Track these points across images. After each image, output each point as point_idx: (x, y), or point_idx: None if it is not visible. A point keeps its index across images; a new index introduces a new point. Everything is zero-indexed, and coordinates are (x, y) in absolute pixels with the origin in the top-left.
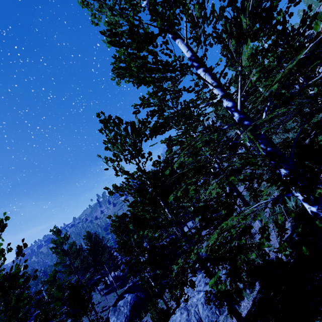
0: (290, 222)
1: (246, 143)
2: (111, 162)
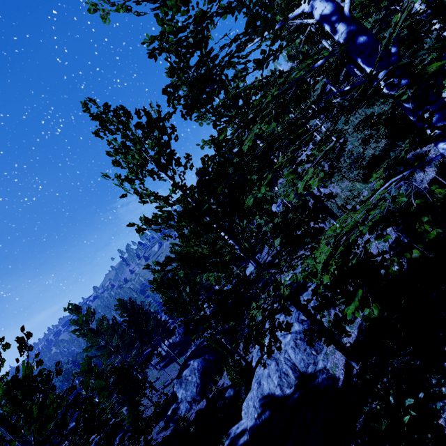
0: None
1: (314, 135)
2: (128, 182)
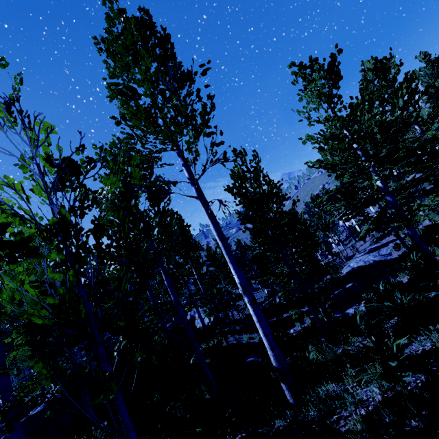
0: None
1: None
2: None
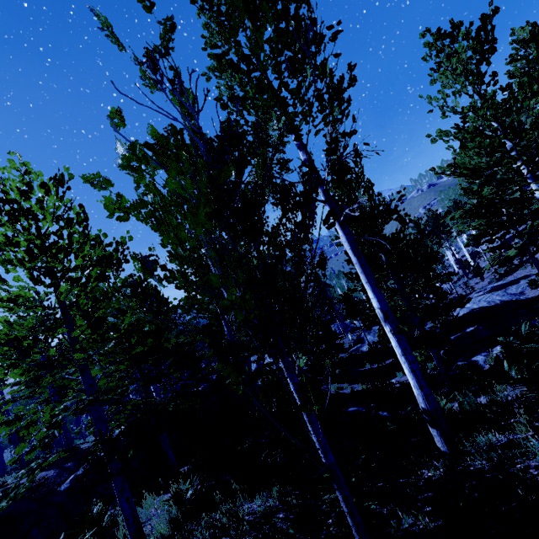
0: None
1: None
2: None
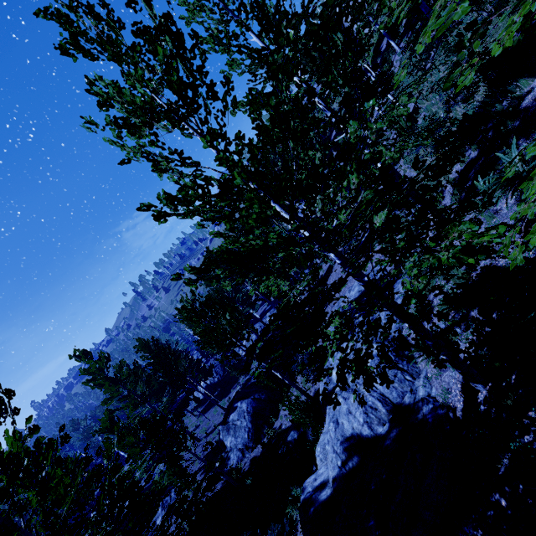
0: (514, 195)
1: None
2: (130, 132)
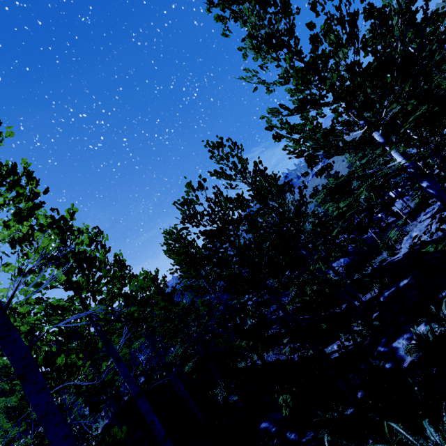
0: None
1: None
2: None
